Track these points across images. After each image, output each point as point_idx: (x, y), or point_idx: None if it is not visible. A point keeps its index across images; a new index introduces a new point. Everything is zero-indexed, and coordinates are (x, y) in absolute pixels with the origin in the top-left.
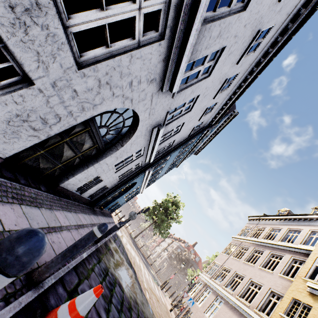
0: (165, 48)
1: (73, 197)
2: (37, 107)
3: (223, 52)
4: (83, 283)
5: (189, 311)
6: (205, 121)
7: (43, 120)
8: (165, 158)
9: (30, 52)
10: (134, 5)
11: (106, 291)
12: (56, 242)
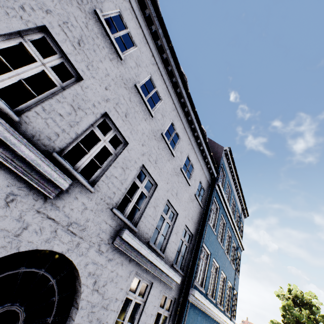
0: None
1: None
2: None
3: (111, 117)
4: None
5: None
6: (202, 180)
7: None
8: (199, 256)
9: None
10: None
11: None
12: None
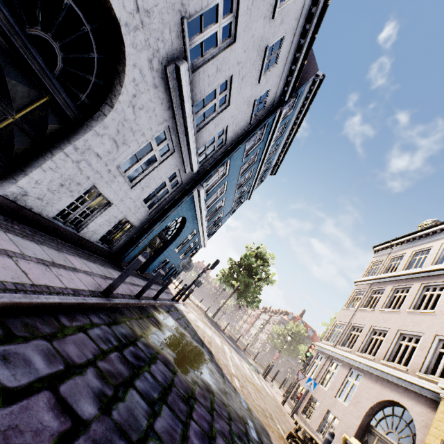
0: None
1: (60, 234)
2: None
3: None
4: (24, 344)
5: (311, 400)
6: (272, 91)
7: None
8: (220, 166)
9: None
10: None
11: (118, 367)
12: None
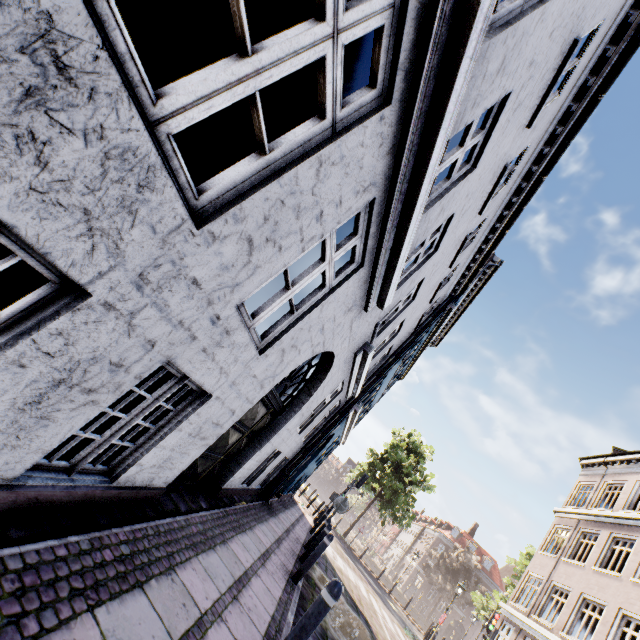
0: (366, 271)
1: (237, 495)
2: (211, 415)
3: (452, 219)
4: None
5: None
6: (441, 296)
7: (215, 424)
8: (380, 379)
9: (214, 372)
10: (324, 262)
11: None
12: (252, 608)
